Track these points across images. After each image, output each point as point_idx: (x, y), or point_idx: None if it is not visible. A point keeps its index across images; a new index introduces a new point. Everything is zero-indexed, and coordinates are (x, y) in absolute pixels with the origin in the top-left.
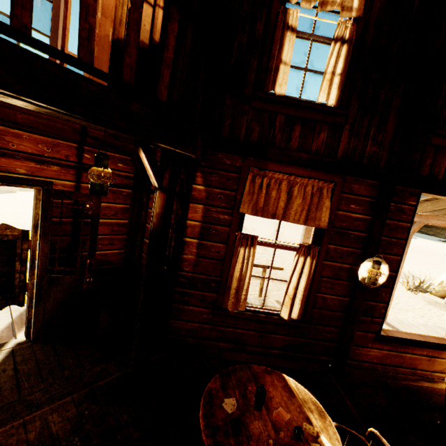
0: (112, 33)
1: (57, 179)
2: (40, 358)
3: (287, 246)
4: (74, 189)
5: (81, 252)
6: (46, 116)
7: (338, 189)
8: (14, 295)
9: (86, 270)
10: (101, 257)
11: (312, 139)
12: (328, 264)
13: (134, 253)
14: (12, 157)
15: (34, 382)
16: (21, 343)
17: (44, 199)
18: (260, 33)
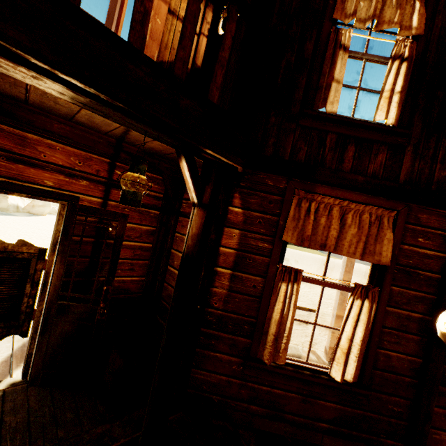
0: (157, 56)
1: (84, 194)
2: (32, 407)
3: (338, 284)
4: (101, 206)
5: (98, 277)
6: (82, 128)
7: (402, 218)
8: (18, 322)
9: (101, 299)
10: (119, 284)
11: (368, 161)
12: (392, 311)
13: (155, 282)
14: (41, 168)
15: (19, 444)
16: (15, 383)
17: (68, 215)
18: (309, 52)
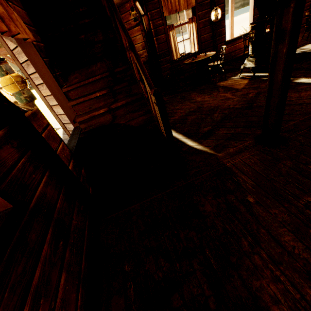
0: None
1: None
2: None
3: (184, 23)
4: None
5: None
6: None
7: None
8: None
9: None
10: None
11: None
12: (201, 22)
13: None
14: None
15: None
16: None
17: None
18: None
